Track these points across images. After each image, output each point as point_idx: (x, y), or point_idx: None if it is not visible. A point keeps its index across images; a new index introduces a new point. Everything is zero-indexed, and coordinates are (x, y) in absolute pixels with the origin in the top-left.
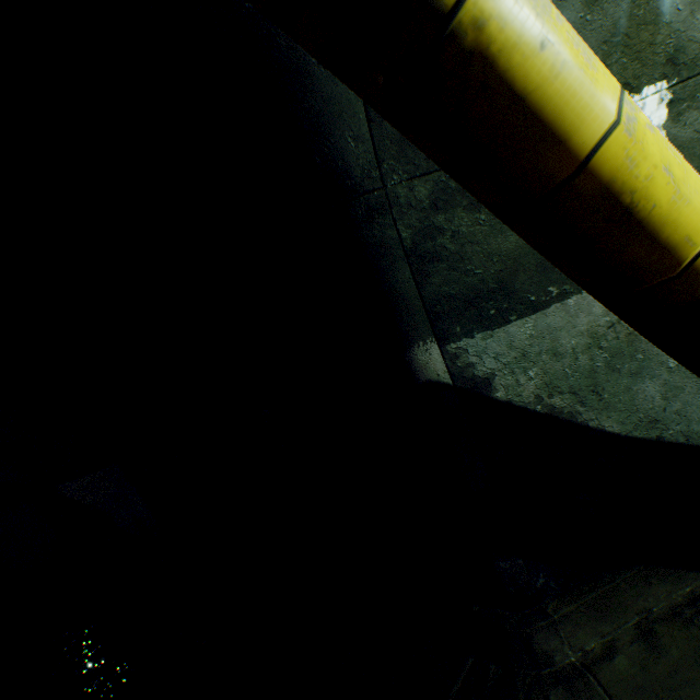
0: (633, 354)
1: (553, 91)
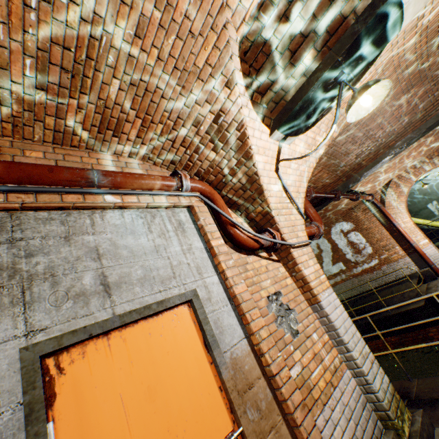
0: None
1: None
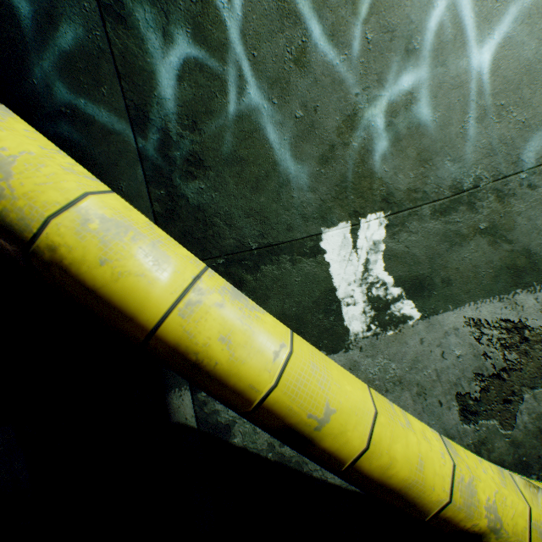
0: None
1: (118, 288)
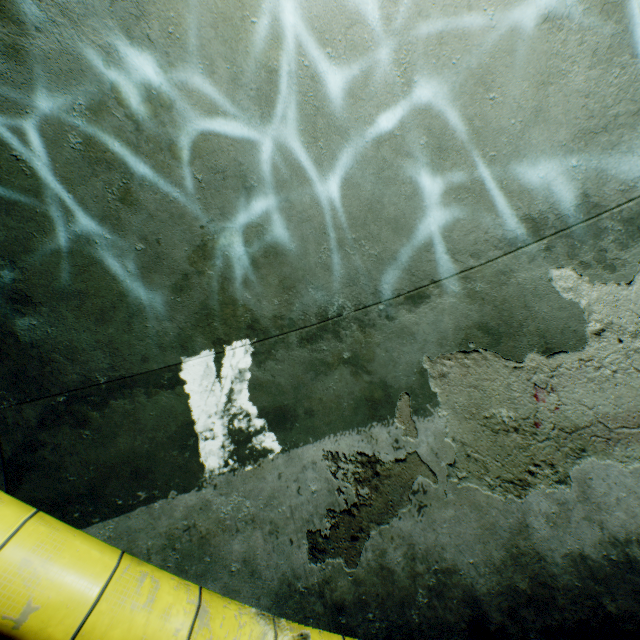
0: (203, 556)
1: None
